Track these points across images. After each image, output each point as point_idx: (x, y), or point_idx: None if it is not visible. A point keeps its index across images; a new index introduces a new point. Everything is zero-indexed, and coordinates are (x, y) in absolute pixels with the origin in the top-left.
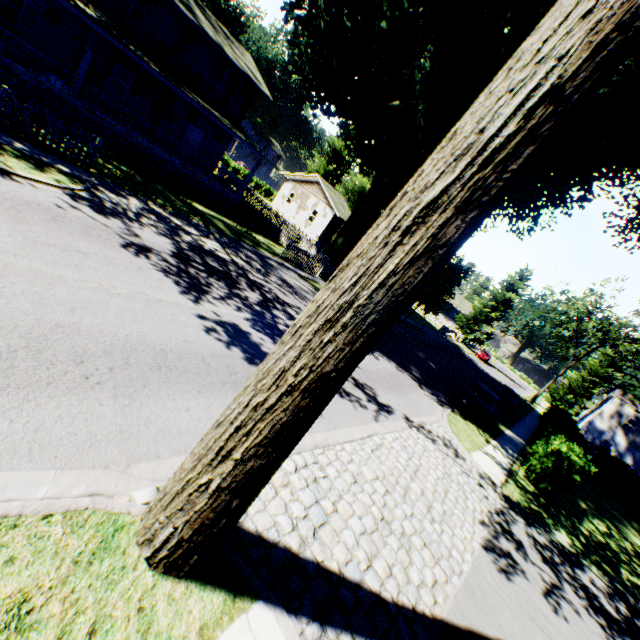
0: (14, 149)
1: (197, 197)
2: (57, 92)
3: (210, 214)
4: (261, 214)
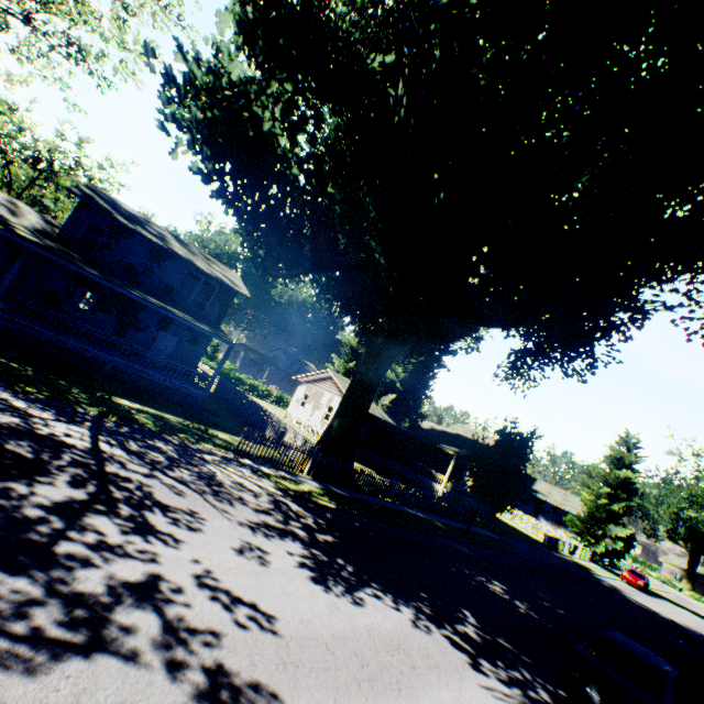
0: None
1: (140, 396)
2: None
3: (139, 408)
4: (249, 414)
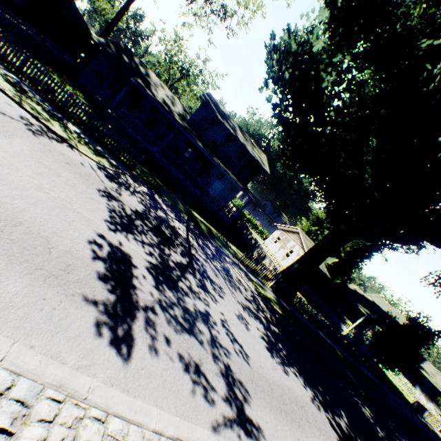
0: (94, 147)
1: (201, 212)
2: (150, 149)
3: (201, 220)
4: (246, 238)
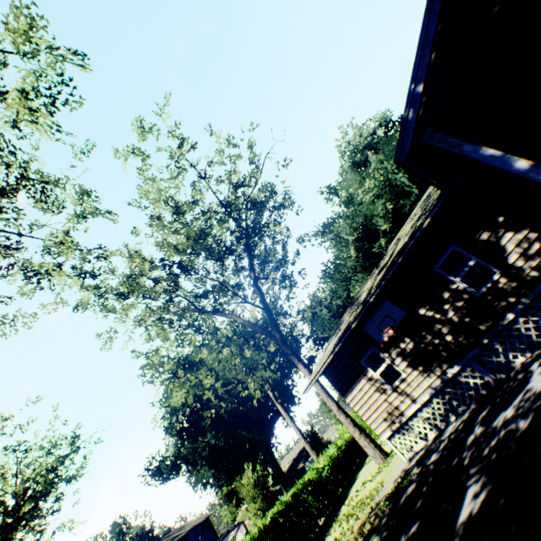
0: None
1: None
2: None
3: None
4: None
